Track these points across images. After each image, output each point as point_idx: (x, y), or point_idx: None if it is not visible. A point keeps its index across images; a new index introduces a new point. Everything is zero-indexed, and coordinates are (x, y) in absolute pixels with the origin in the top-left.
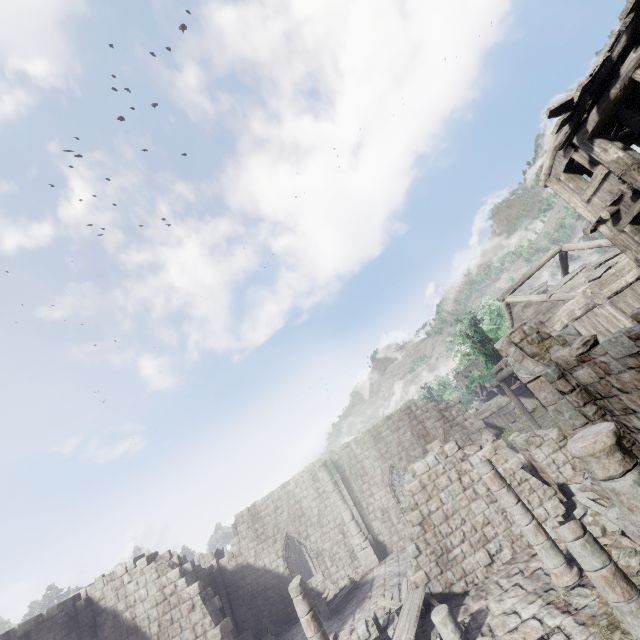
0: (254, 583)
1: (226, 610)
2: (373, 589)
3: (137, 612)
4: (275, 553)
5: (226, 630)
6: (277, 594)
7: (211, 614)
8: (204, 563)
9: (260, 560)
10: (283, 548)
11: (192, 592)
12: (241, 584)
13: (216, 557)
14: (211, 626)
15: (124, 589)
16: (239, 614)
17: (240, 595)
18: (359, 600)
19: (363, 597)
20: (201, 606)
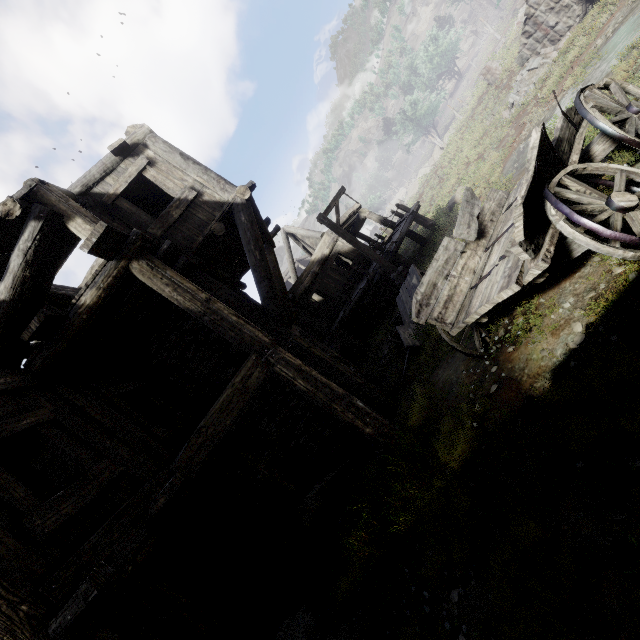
0: None
1: None
2: None
3: None
4: None
5: None
6: None
7: None
8: None
9: None
10: None
11: None
12: None
13: None
14: None
15: None
16: None
17: None
18: None
19: None
20: None
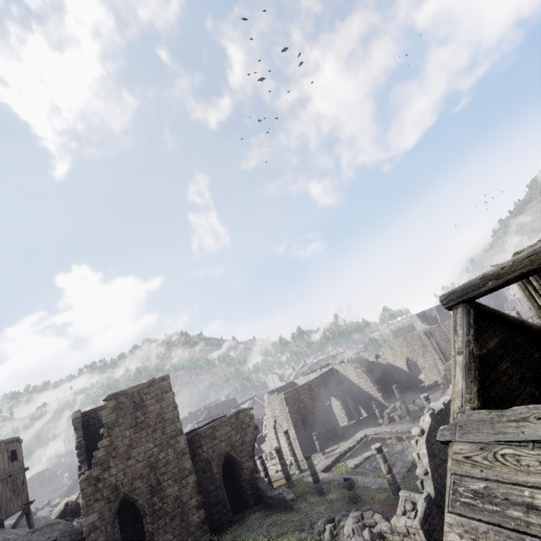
0: (393, 371)
1: (382, 376)
2: (441, 389)
3: (350, 376)
4: (402, 362)
5: (378, 388)
6: (403, 377)
7: (373, 383)
8: (371, 359)
9: (395, 363)
10: (405, 362)
11: (366, 376)
12: (387, 369)
13: (376, 358)
14: (373, 386)
15: (345, 369)
16: (388, 379)
17: (387, 373)
18: (434, 391)
19: (436, 391)
20: (369, 381)
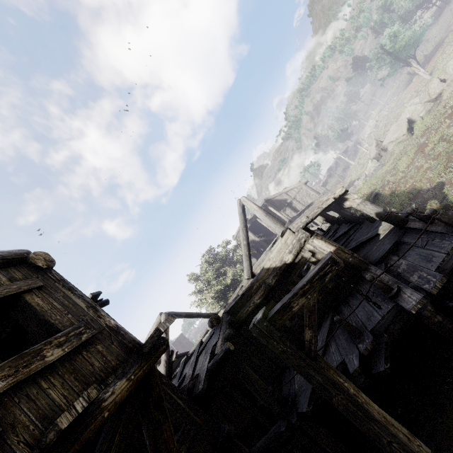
0: None
1: None
2: None
3: None
4: None
5: None
6: None
7: None
8: None
9: None
10: None
11: None
12: None
13: None
14: None
15: None
16: None
17: None
18: None
19: None
20: None
